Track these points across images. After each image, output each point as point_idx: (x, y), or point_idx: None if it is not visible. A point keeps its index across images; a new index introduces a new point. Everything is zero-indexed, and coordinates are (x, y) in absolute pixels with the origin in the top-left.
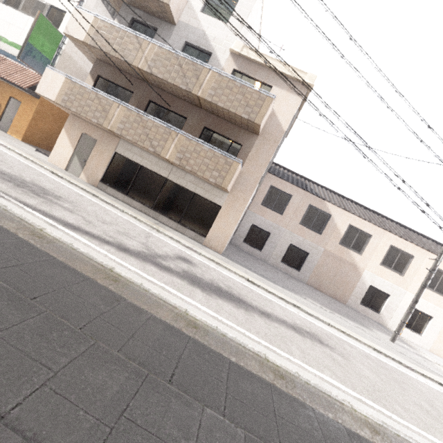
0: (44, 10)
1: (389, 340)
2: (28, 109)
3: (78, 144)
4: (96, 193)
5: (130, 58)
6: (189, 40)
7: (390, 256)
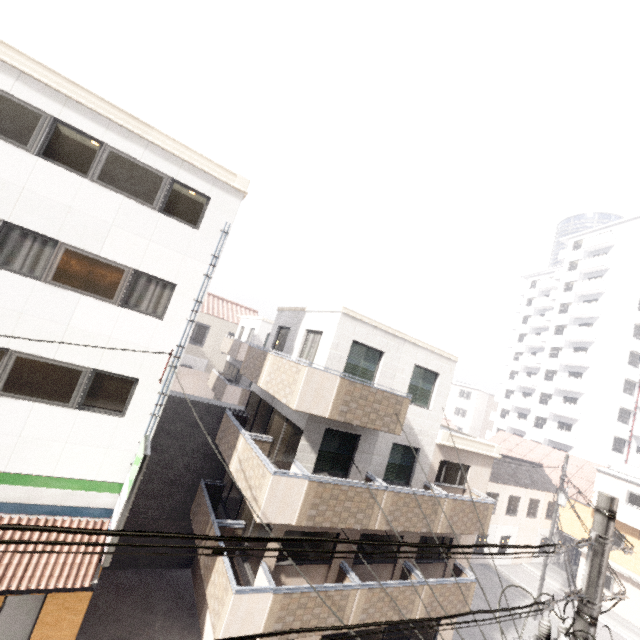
0: (78, 382)
1: (533, 620)
2: (71, 599)
3: None
4: None
5: (364, 521)
6: (397, 440)
7: None
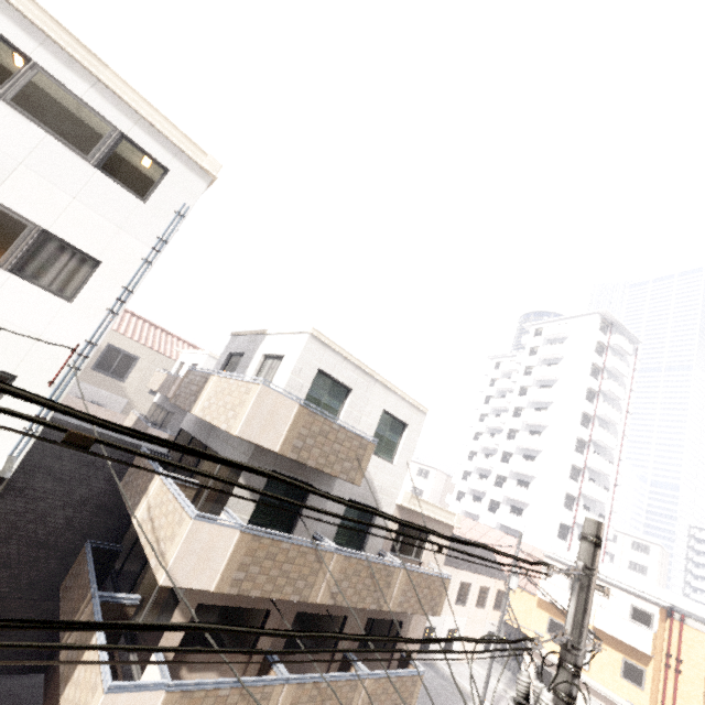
0: None
1: None
2: None
3: None
4: None
5: (305, 592)
6: (354, 496)
7: None
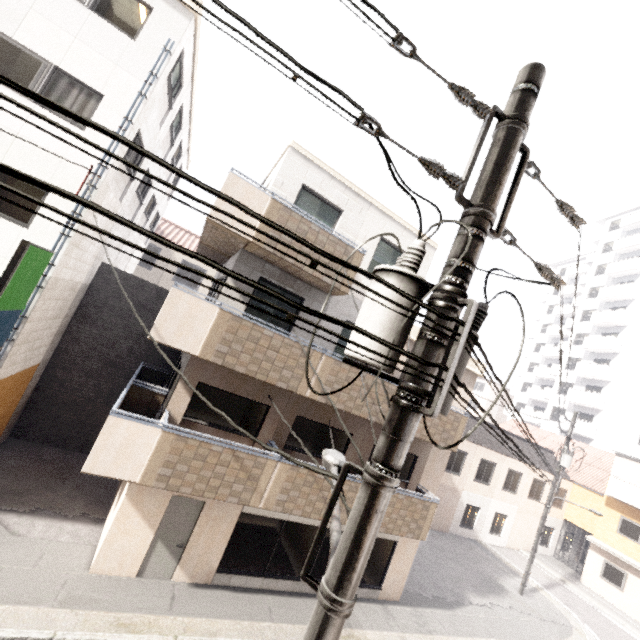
0: None
1: (519, 595)
2: None
3: (163, 517)
4: (252, 628)
5: (292, 382)
6: (352, 319)
7: (480, 469)
